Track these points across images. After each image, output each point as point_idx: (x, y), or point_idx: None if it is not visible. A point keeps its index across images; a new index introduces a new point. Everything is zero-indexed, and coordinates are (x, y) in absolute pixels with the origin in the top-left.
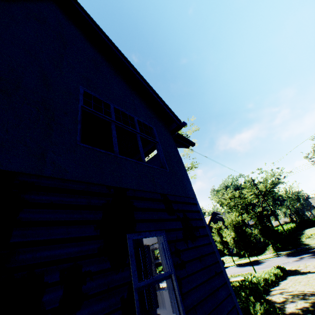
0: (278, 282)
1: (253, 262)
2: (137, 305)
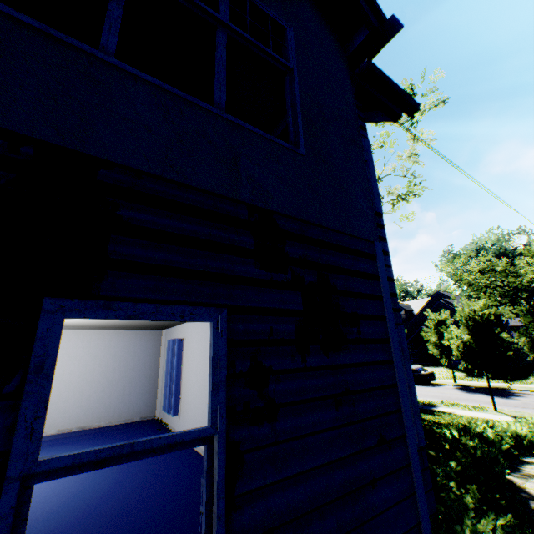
0: None
1: (496, 390)
2: None
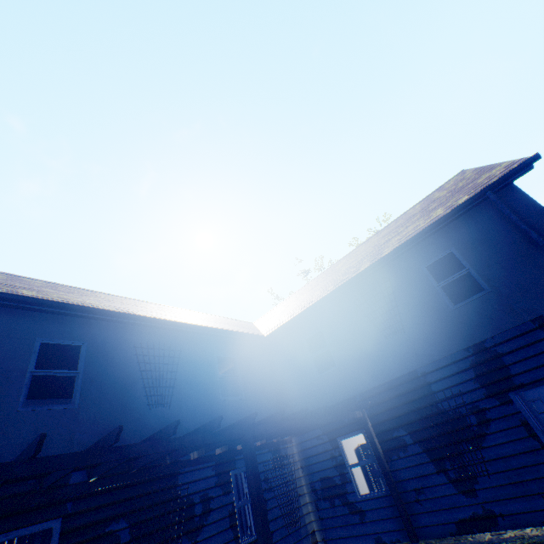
0: None
1: None
2: None
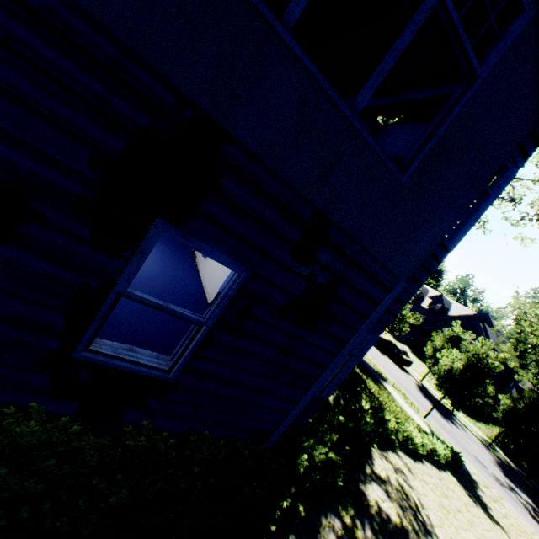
0: (421, 459)
1: (444, 408)
2: (104, 307)
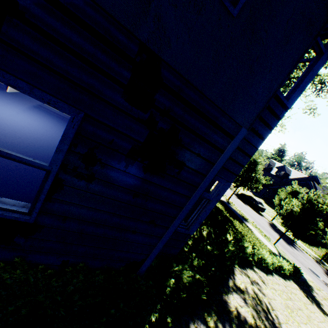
0: (272, 273)
1: (288, 238)
2: None
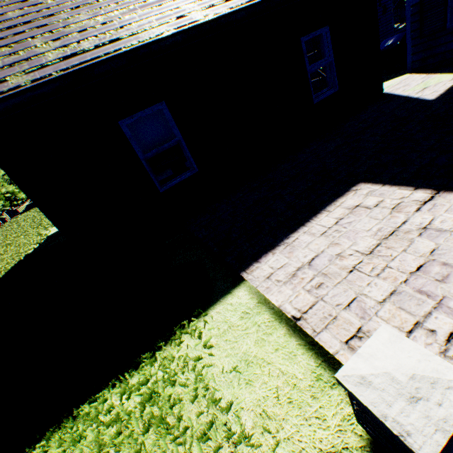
0: None
1: None
2: None
